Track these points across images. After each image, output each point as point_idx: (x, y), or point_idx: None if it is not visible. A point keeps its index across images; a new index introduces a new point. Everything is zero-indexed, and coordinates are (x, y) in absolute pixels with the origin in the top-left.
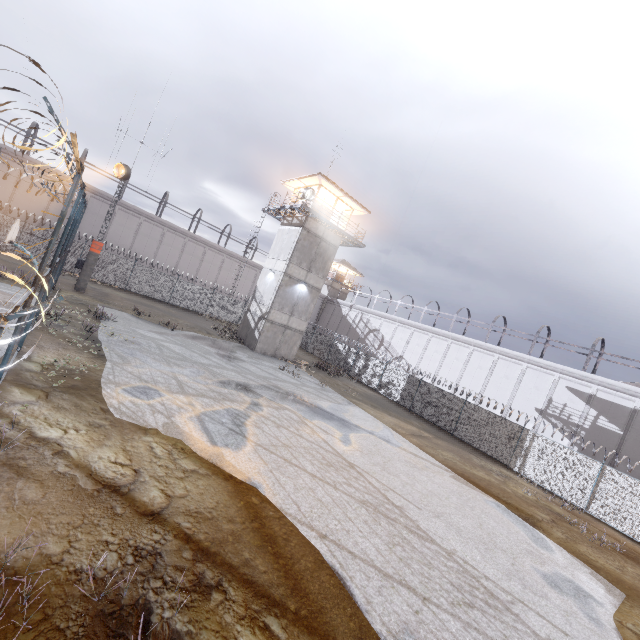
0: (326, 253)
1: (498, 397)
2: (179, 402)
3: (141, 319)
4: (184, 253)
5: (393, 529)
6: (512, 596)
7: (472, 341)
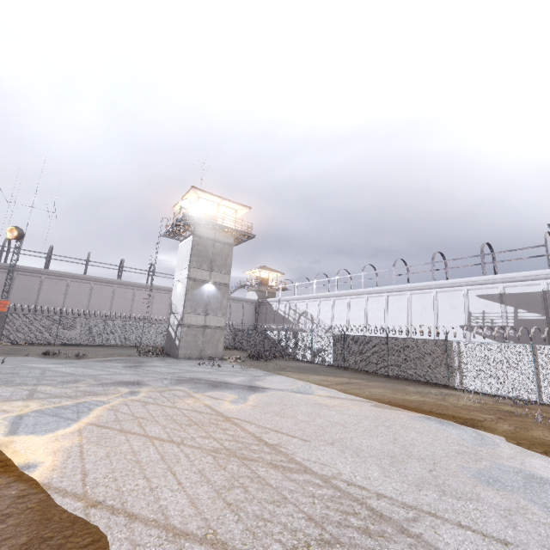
0: (223, 251)
1: (424, 329)
2: (6, 407)
3: (48, 358)
4: (115, 299)
5: (244, 470)
6: (417, 510)
7: (383, 289)
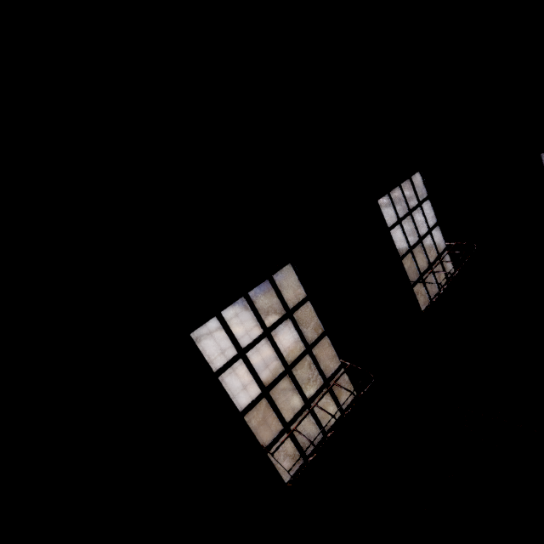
0: None
1: None
2: None
3: None
4: None
5: None
6: None
7: None
